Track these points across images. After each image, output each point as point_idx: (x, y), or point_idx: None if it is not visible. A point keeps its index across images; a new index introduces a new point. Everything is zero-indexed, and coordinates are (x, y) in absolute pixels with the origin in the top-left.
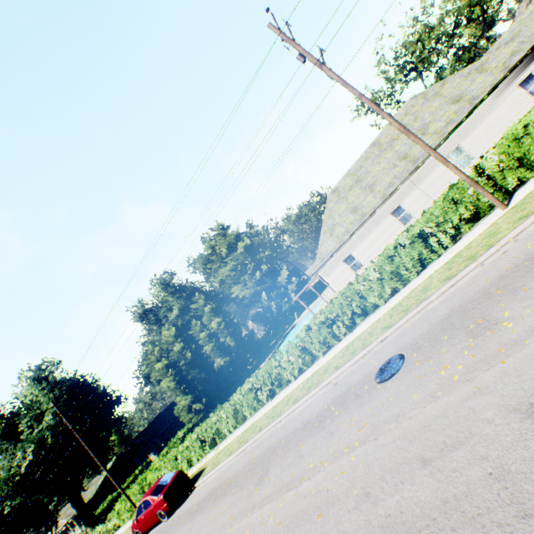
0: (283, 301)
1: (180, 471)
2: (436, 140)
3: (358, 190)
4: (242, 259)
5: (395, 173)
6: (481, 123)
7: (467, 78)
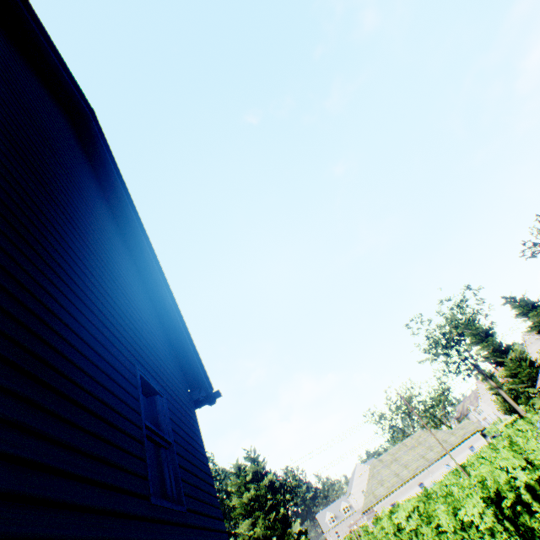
0: None
1: None
2: (438, 455)
3: (397, 464)
4: (263, 491)
5: (419, 462)
6: (456, 456)
7: (447, 434)
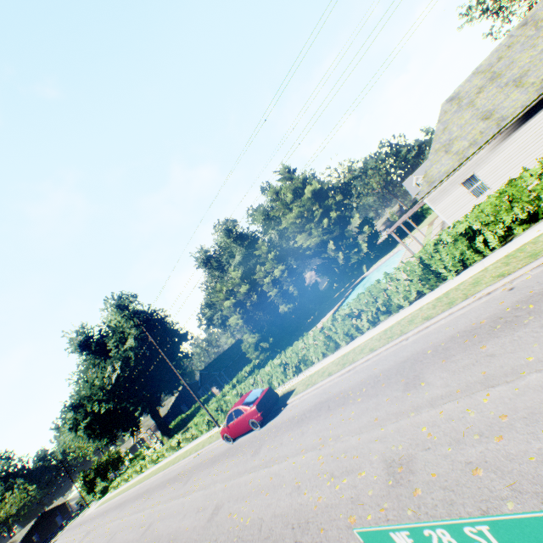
0: (351, 253)
1: (270, 388)
2: None
3: (493, 90)
4: (308, 205)
5: None
6: None
7: None
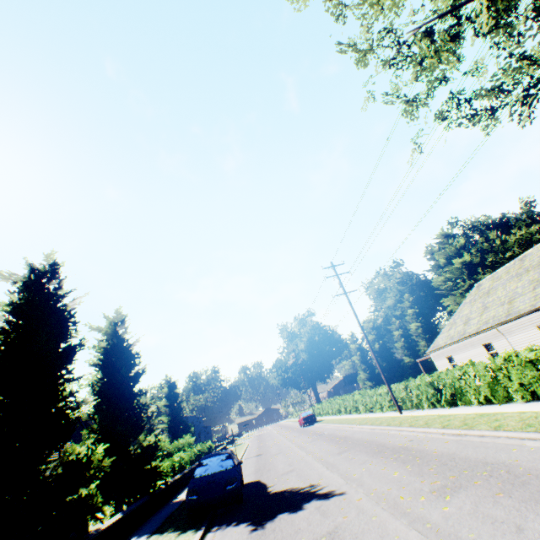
0: None
1: (312, 414)
2: (527, 307)
3: (480, 303)
4: (457, 274)
5: (496, 312)
6: None
7: None
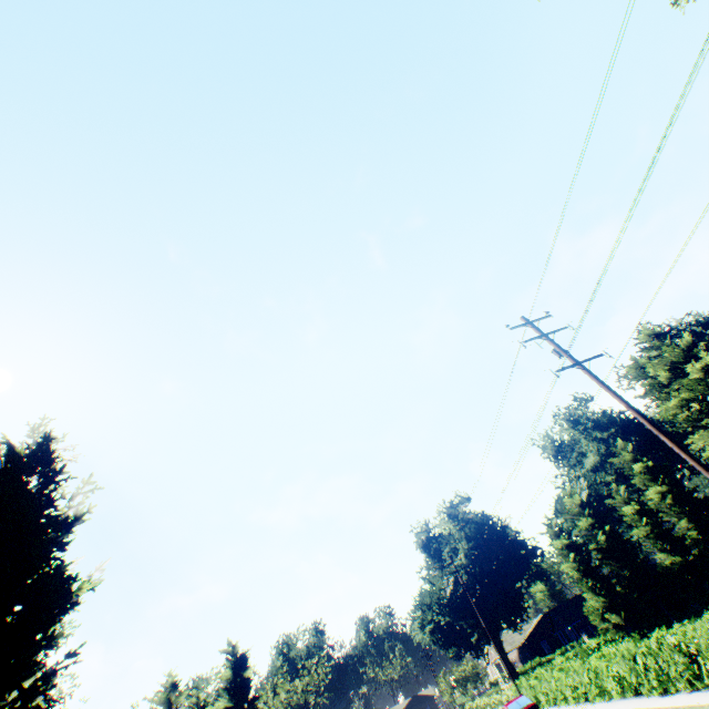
0: None
1: (534, 704)
2: None
3: None
4: (700, 388)
5: None
6: None
7: None
